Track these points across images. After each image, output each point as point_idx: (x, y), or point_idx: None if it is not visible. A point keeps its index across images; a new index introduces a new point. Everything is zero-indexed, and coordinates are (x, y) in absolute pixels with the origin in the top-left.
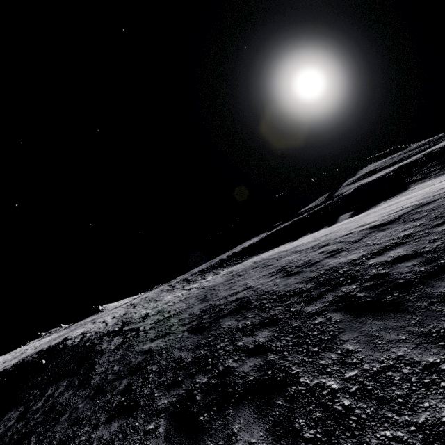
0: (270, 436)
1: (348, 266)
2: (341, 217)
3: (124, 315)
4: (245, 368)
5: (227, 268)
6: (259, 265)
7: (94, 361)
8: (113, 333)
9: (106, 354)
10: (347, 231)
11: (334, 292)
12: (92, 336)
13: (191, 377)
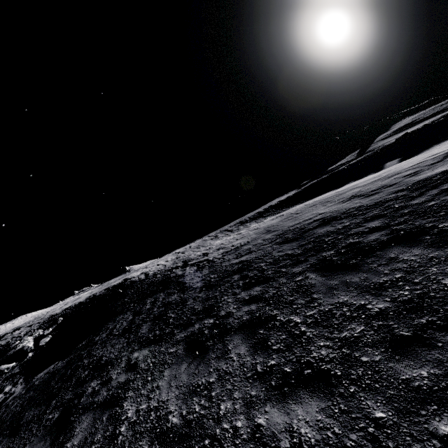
0: (431, 248)
1: (441, 174)
2: (387, 164)
3: (177, 258)
4: (372, 238)
5: (269, 217)
6: (315, 204)
7: (179, 280)
8: (180, 267)
9: (189, 275)
10: (414, 163)
11: (436, 189)
12: (157, 272)
13: (314, 255)
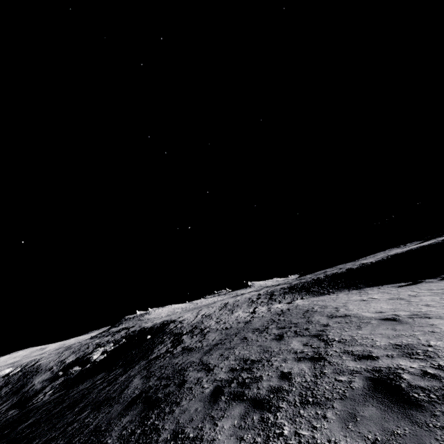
0: None
1: None
2: None
3: (206, 316)
4: None
5: (308, 296)
6: (287, 326)
7: (139, 362)
8: (177, 336)
9: (145, 361)
10: (388, 341)
11: None
12: (175, 330)
13: None
